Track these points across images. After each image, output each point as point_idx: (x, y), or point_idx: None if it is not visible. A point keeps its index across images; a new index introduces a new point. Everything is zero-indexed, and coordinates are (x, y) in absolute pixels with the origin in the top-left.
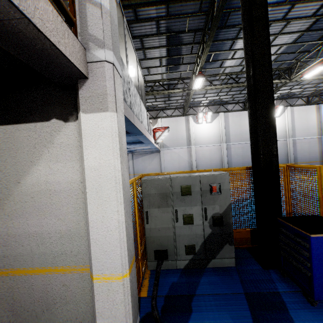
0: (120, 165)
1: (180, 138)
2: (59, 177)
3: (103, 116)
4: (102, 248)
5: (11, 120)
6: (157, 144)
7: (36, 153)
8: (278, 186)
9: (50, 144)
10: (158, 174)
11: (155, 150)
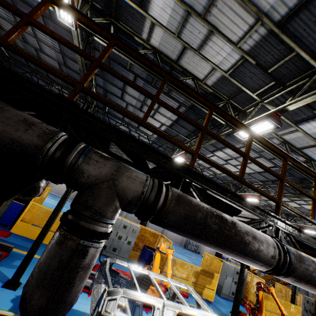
0: None
1: None
2: None
3: None
4: None
5: None
6: None
7: None
8: None
9: None
10: None
11: None
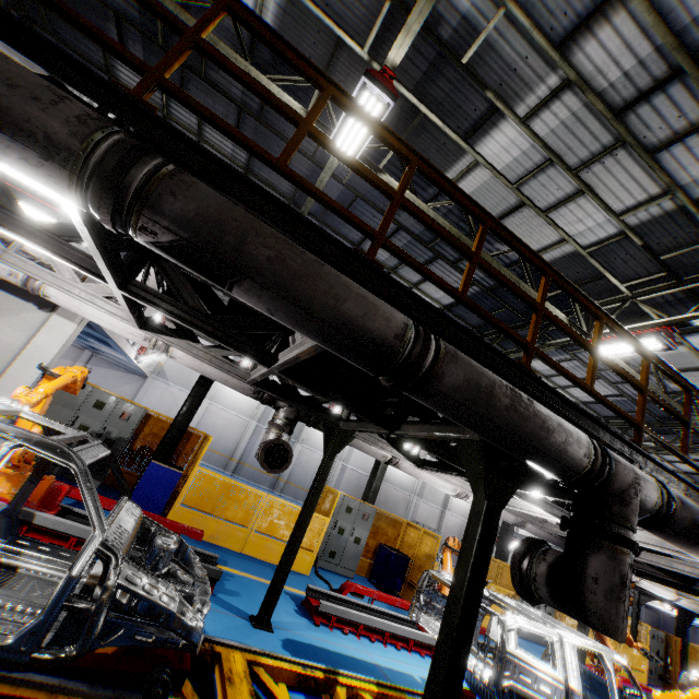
0: (57, 353)
1: (196, 377)
2: (5, 337)
3: (69, 323)
4: (3, 392)
5: (0, 285)
6: (140, 361)
7: (1, 313)
8: (178, 440)
9: (17, 315)
10: (88, 383)
11: (139, 371)
